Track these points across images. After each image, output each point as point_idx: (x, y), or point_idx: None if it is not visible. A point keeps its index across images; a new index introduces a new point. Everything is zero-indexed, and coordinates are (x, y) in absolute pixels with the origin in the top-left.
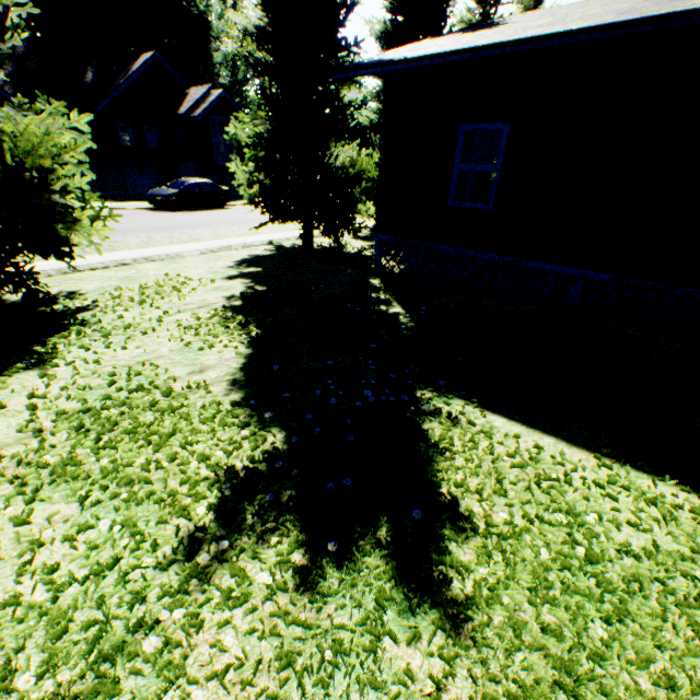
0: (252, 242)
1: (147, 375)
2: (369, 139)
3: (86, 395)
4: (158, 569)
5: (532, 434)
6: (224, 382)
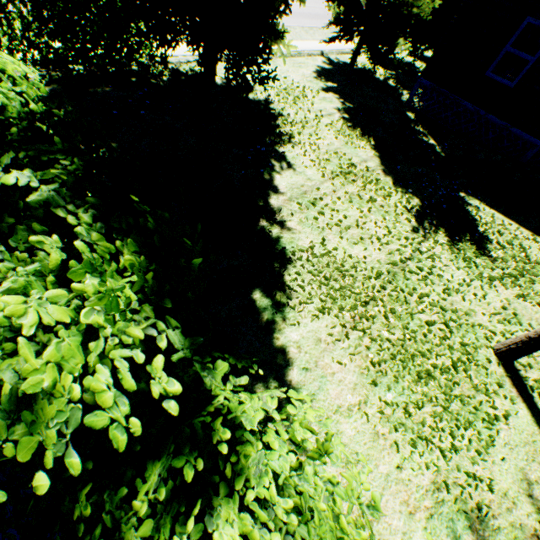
0: (310, 50)
1: (345, 159)
2: None
3: (328, 164)
4: (410, 234)
5: (505, 220)
6: (379, 170)
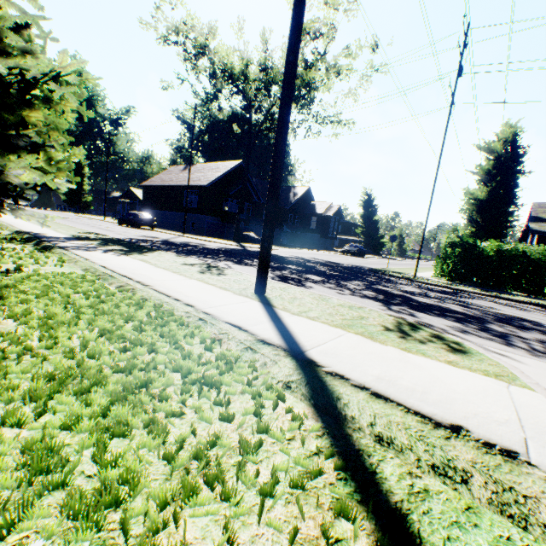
0: None
1: None
2: (377, 229)
3: None
4: None
5: None
6: None
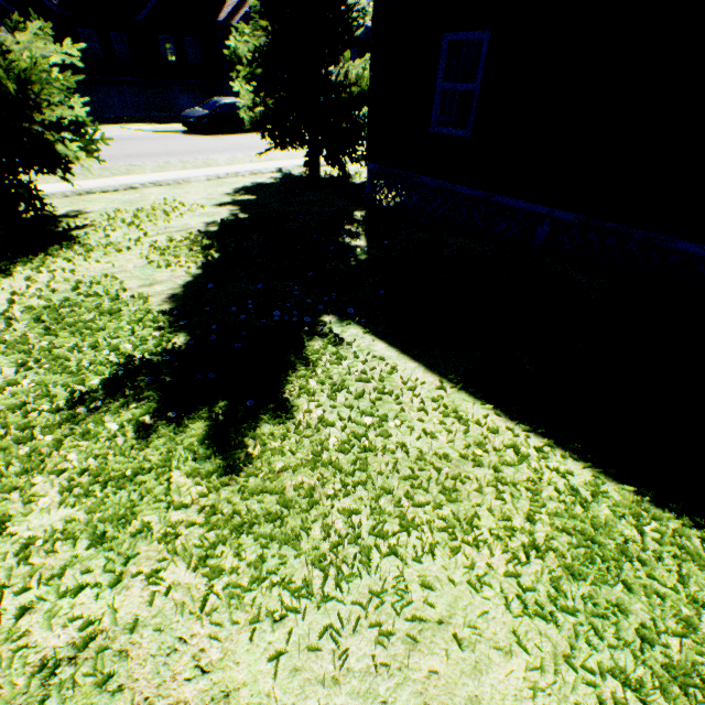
0: (261, 169)
1: (105, 285)
2: None
3: (54, 296)
4: (51, 413)
5: (400, 359)
6: (164, 295)
